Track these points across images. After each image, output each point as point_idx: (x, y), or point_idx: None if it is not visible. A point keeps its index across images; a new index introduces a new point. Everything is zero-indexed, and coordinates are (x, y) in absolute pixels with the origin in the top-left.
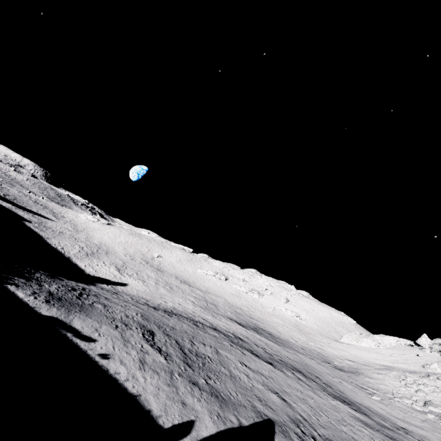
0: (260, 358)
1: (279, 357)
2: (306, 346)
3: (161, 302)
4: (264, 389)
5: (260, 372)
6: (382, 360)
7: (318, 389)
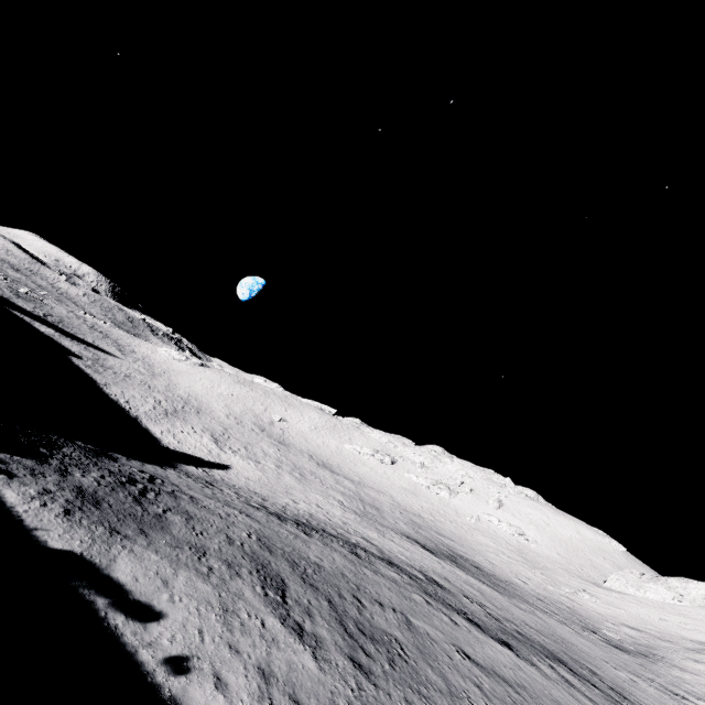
0: (485, 632)
1: (514, 626)
2: (545, 593)
3: (287, 501)
4: None
5: (499, 673)
6: (695, 630)
7: None
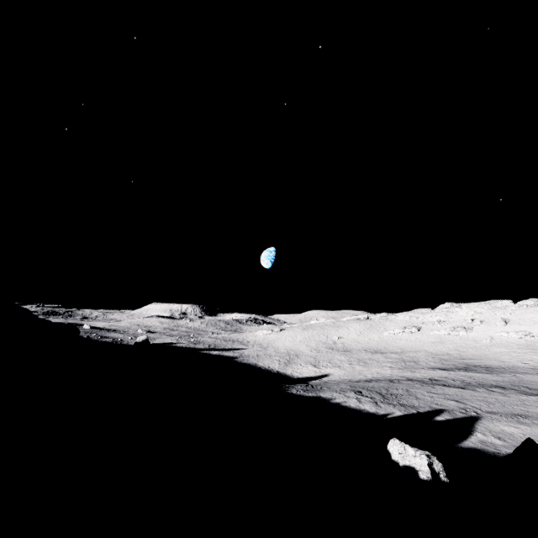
0: (450, 387)
1: (478, 383)
2: None
3: (361, 377)
4: (444, 400)
5: (445, 394)
6: None
7: (513, 393)
